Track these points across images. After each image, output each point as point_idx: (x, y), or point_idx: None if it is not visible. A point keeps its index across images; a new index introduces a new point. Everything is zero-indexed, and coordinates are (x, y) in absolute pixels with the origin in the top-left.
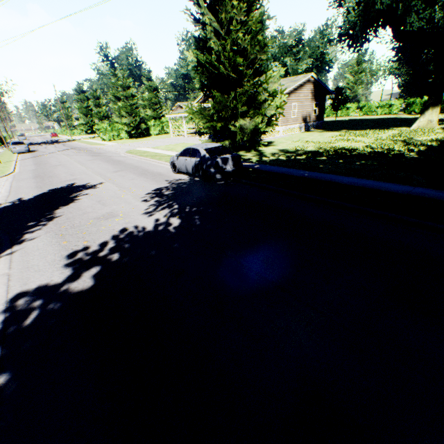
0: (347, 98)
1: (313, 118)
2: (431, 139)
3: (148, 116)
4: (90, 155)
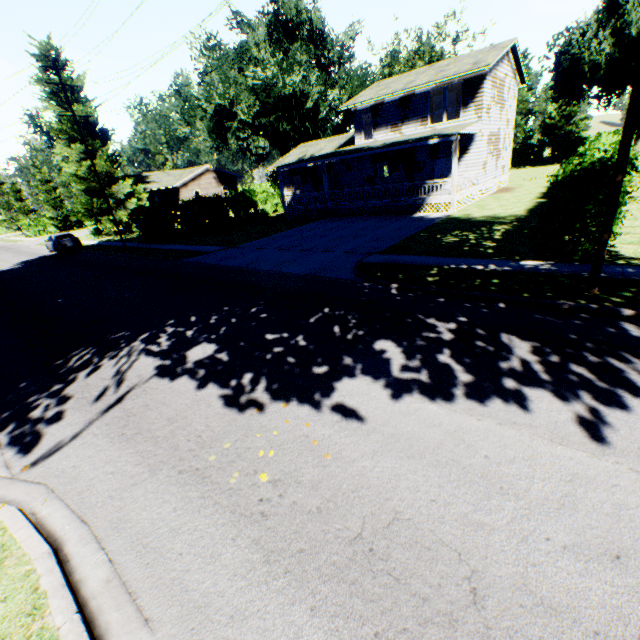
0: None
1: None
2: None
3: None
4: (3, 250)
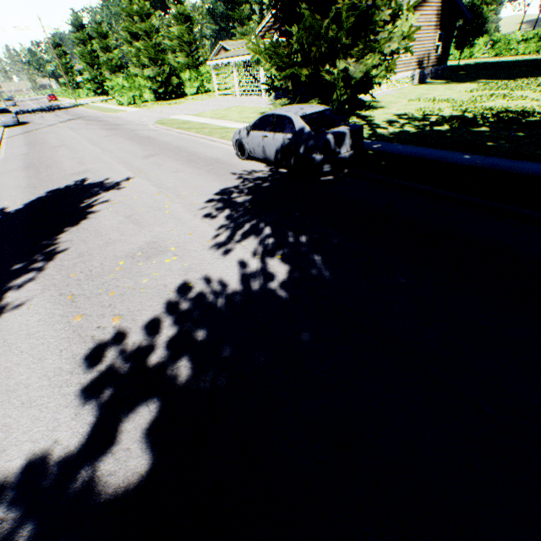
0: (481, 25)
1: (433, 61)
2: None
3: (180, 65)
4: (104, 128)
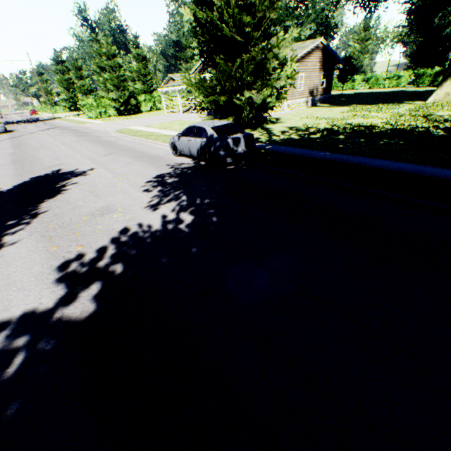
0: (355, 68)
1: (321, 92)
2: None
3: (138, 90)
4: (76, 135)
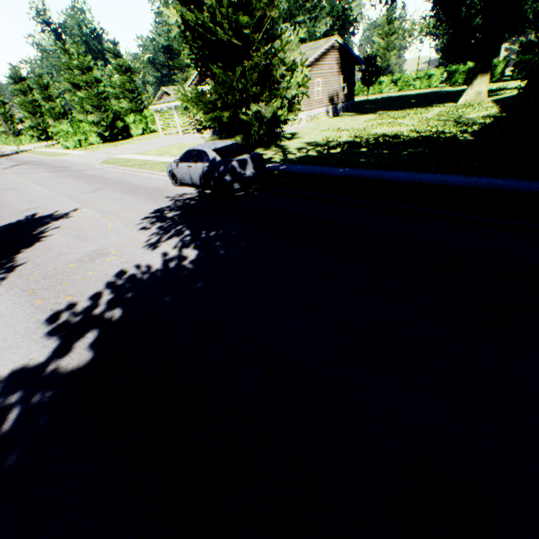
0: (379, 69)
1: (342, 99)
2: (483, 116)
3: (125, 110)
4: (51, 170)
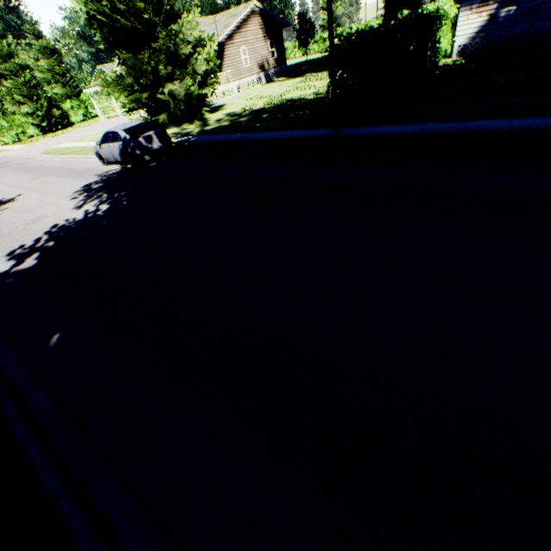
0: (313, 27)
1: (274, 64)
2: None
3: (60, 96)
4: None
